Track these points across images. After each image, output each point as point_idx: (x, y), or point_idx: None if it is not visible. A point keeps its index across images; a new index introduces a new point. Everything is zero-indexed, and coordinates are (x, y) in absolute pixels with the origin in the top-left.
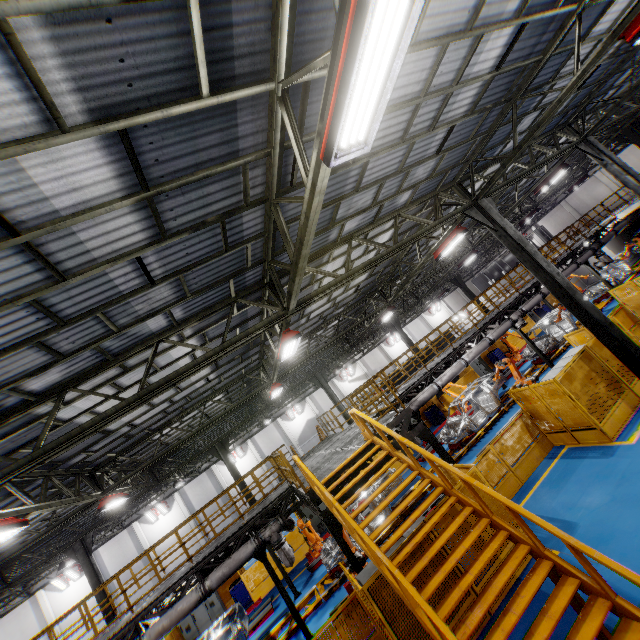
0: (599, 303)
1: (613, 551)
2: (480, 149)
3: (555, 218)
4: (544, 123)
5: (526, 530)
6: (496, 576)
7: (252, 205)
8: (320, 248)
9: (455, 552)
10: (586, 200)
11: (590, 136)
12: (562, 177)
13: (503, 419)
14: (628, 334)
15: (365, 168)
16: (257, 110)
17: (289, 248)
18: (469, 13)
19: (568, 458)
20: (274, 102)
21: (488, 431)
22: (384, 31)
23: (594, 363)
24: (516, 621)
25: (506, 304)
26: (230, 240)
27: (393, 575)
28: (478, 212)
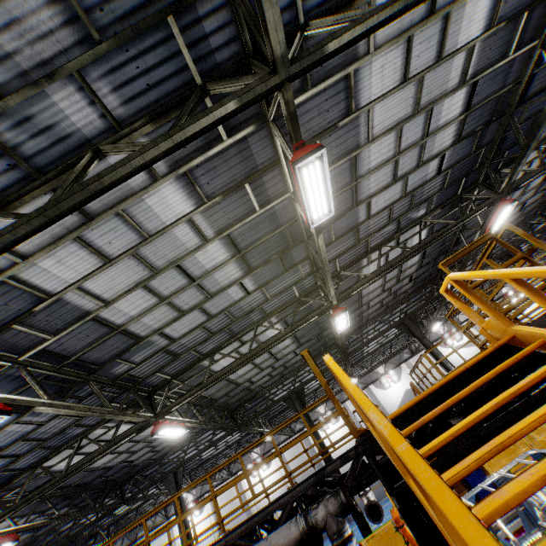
0: None
1: None
2: None
3: None
4: None
5: None
6: None
7: None
8: None
9: None
10: None
11: None
12: None
13: None
14: None
15: None
16: None
17: None
18: None
19: None
20: None
21: None
22: None
23: None
24: None
25: None
26: None
27: None
28: None
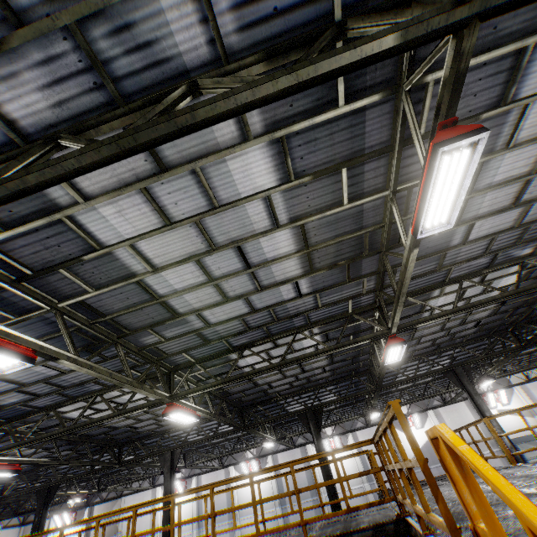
0: None
1: None
2: None
3: None
4: None
5: None
6: None
7: None
8: None
9: None
10: None
11: None
12: None
13: None
14: None
15: None
16: None
17: None
18: None
19: None
20: None
21: None
22: None
23: None
24: None
25: None
26: None
27: None
28: None
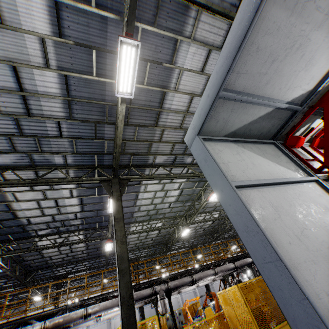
0: None
1: None
2: None
3: None
4: None
5: None
6: None
7: None
8: None
9: None
10: None
11: None
12: None
13: None
14: None
15: None
16: None
17: None
18: None
19: None
20: None
21: None
22: None
23: None
24: None
25: None
26: None
27: None
28: None
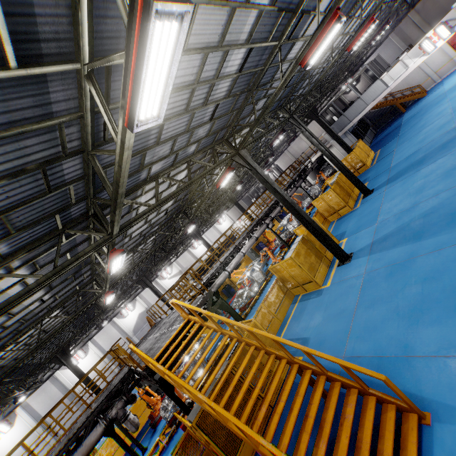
0: (309, 209)
1: (326, 347)
2: (236, 119)
3: (283, 160)
4: (269, 107)
5: (284, 350)
6: (271, 383)
7: (70, 155)
8: (134, 185)
9: (248, 377)
10: (297, 150)
11: (294, 115)
12: (284, 136)
13: (268, 285)
14: (322, 226)
15: (162, 128)
16: (67, 82)
17: (108, 188)
18: (219, 36)
19: (302, 301)
20: (82, 78)
21: (261, 294)
22: (162, 47)
23: (309, 244)
24: (284, 406)
25: (262, 214)
26: (52, 183)
27: (211, 407)
28: (240, 158)
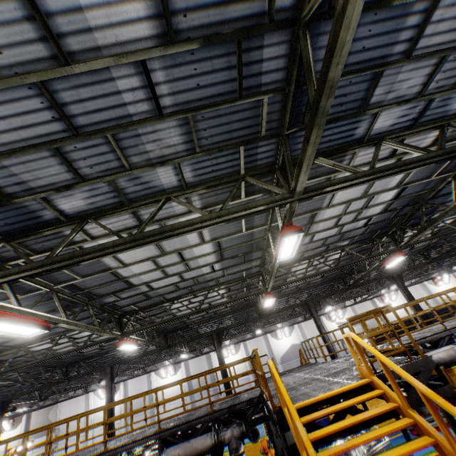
0: None
1: None
2: None
3: None
4: None
5: None
6: None
7: (276, 24)
8: (342, 144)
9: None
10: None
11: None
12: None
13: None
14: None
15: (430, 13)
16: None
17: (311, 88)
18: None
19: None
20: None
21: None
22: None
23: None
24: None
25: None
26: (246, 84)
27: None
28: None
